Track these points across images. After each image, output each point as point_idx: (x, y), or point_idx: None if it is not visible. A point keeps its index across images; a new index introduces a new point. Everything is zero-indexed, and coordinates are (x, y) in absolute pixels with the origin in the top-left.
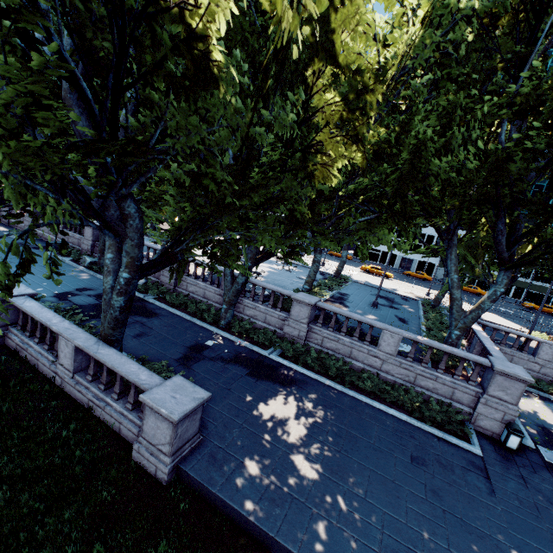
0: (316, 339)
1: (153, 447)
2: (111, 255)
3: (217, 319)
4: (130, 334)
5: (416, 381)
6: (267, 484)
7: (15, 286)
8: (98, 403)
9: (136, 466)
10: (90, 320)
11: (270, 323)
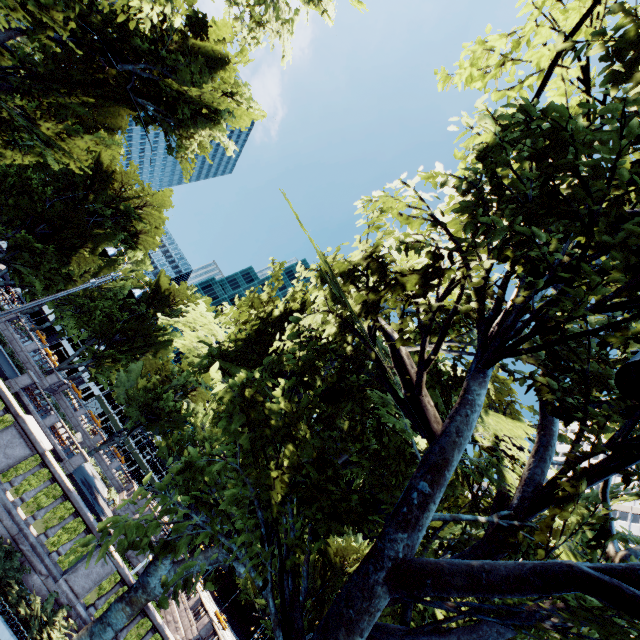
0: (4, 327)
1: None
2: None
3: None
4: None
5: (26, 363)
6: None
7: None
8: None
9: None
10: None
11: None
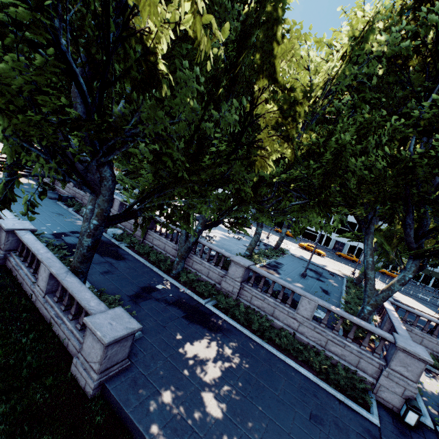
0: (246, 296)
1: (87, 363)
2: (91, 206)
3: (170, 268)
4: (99, 271)
5: (326, 345)
6: (174, 414)
7: (23, 222)
8: (57, 321)
9: (72, 377)
10: (72, 256)
11: (211, 278)
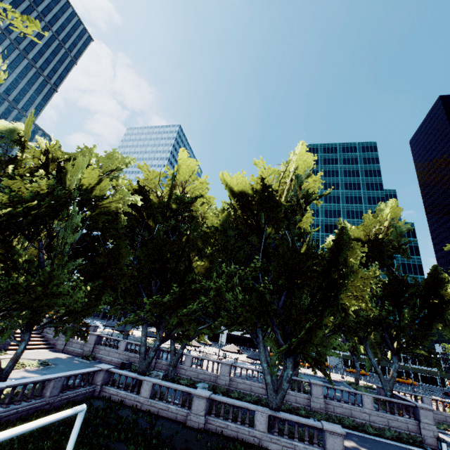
0: (330, 408)
1: None
2: (266, 364)
3: None
4: None
5: (389, 424)
6: None
7: (200, 389)
8: (290, 446)
9: None
10: None
11: (299, 402)
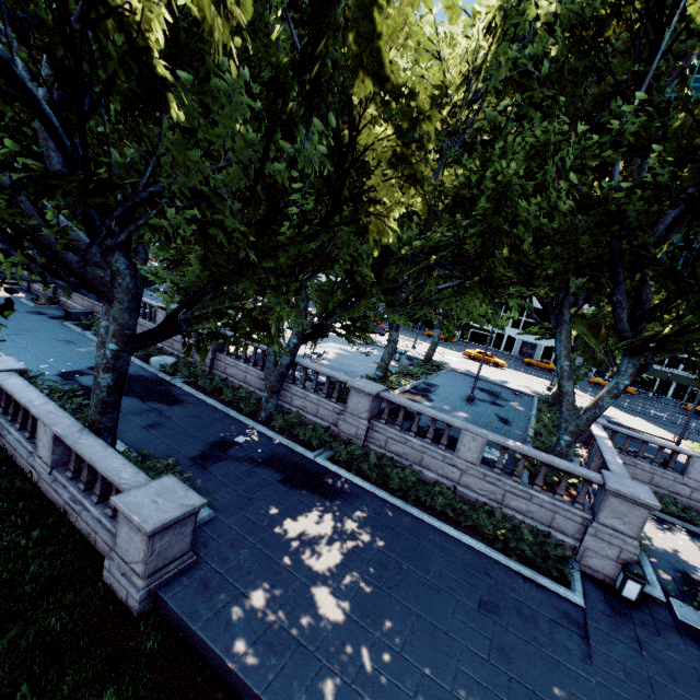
0: (379, 439)
1: (126, 565)
2: (107, 323)
3: (256, 410)
4: (140, 424)
5: (504, 500)
6: (268, 624)
7: (3, 359)
8: (75, 507)
9: (106, 589)
10: None
11: (322, 417)
